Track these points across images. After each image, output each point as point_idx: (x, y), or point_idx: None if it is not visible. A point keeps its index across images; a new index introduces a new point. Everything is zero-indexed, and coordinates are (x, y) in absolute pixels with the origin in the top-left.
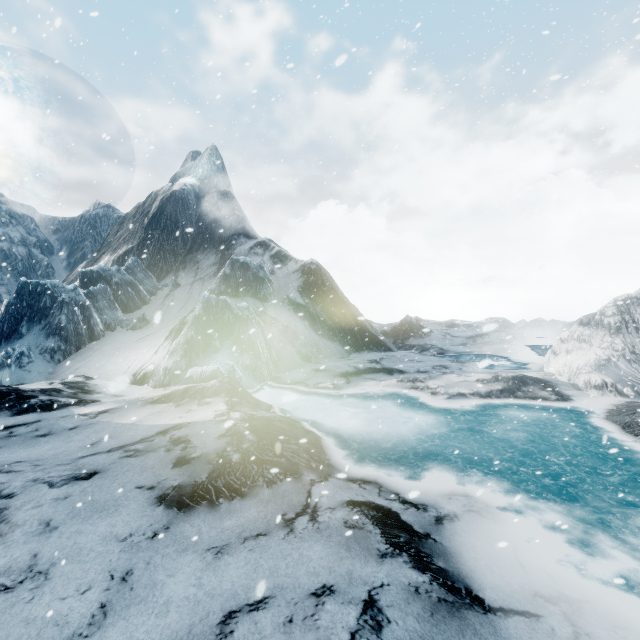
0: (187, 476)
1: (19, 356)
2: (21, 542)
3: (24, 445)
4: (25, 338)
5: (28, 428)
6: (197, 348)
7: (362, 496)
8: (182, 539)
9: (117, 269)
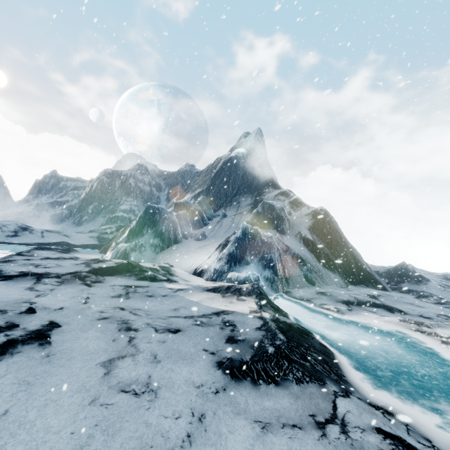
0: (236, 353)
1: (140, 246)
2: (142, 364)
3: (141, 299)
4: (144, 236)
5: (143, 289)
6: (235, 259)
7: (390, 427)
8: (235, 403)
9: (193, 202)
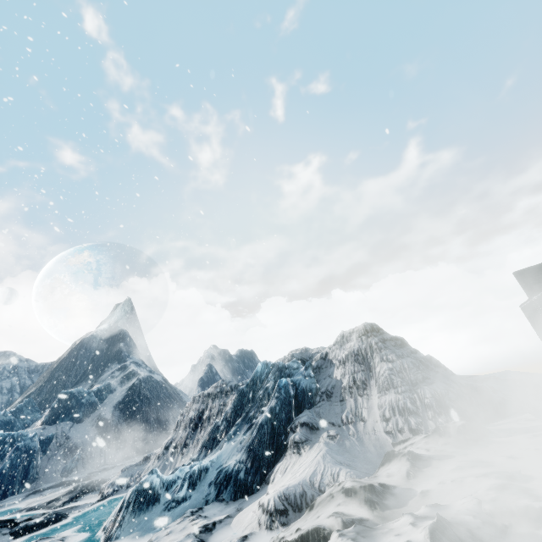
0: None
1: None
2: None
3: None
4: None
5: None
6: None
7: None
8: None
9: (4, 412)
